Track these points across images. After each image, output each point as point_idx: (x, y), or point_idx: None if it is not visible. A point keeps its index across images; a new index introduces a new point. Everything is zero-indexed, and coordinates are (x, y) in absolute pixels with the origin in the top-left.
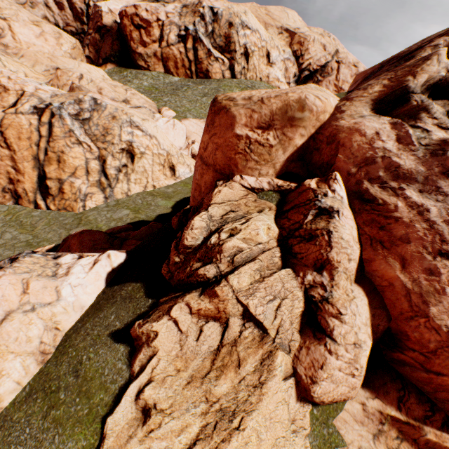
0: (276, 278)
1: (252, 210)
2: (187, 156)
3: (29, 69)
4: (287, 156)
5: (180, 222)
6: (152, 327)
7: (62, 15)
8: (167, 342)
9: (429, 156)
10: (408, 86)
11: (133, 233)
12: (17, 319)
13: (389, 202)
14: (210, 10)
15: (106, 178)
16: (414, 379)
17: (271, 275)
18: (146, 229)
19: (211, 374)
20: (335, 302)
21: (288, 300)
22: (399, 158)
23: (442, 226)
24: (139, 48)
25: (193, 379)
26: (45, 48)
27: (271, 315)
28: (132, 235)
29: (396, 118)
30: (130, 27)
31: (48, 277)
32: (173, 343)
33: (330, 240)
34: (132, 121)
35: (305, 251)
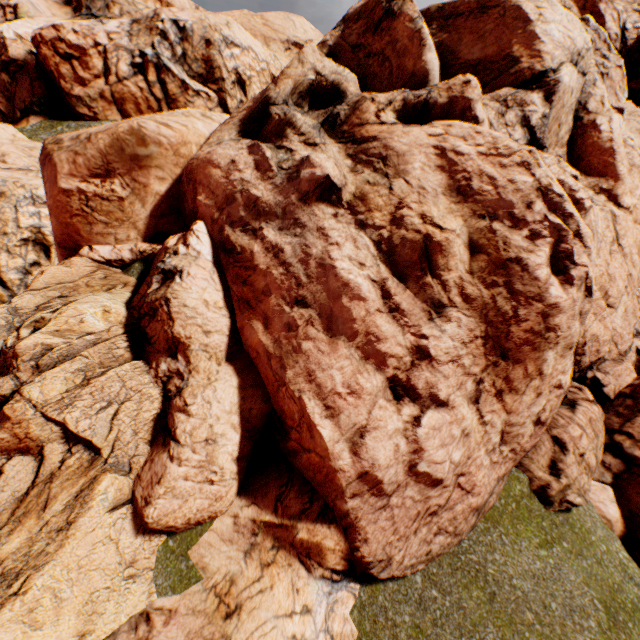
0: (112, 376)
1: (97, 290)
2: None
3: None
4: (150, 210)
5: None
6: None
7: None
8: None
9: (287, 181)
10: (270, 97)
11: None
12: None
13: (247, 248)
14: (173, 24)
15: (4, 287)
16: (302, 468)
17: (105, 374)
18: None
19: (5, 529)
20: (185, 392)
21: (132, 403)
22: (258, 190)
23: (298, 267)
24: (76, 89)
25: None
26: None
27: (104, 428)
28: None
29: (267, 140)
30: (55, 58)
31: None
32: None
33: (170, 311)
34: (35, 195)
35: (156, 332)
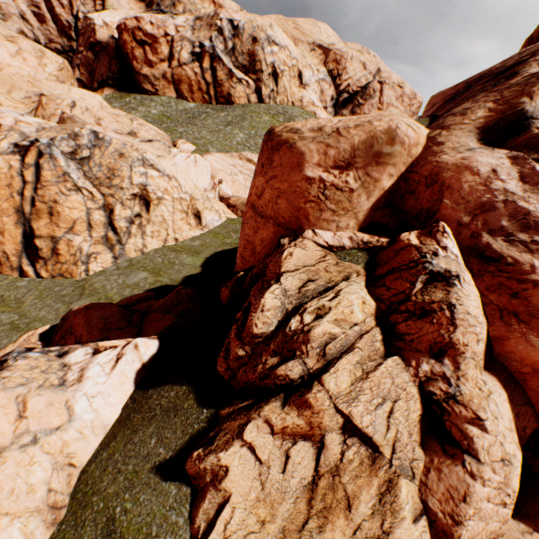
0: (383, 372)
1: (335, 276)
2: (214, 200)
3: (4, 95)
4: (372, 203)
5: (233, 294)
6: (219, 459)
7: (43, 29)
8: (242, 479)
9: None
10: (525, 110)
11: (156, 304)
12: (12, 460)
13: (521, 261)
14: (229, 23)
15: (114, 232)
16: None
17: (376, 368)
18: (173, 297)
19: (310, 523)
20: (468, 402)
21: (402, 402)
22: (527, 203)
23: None
24: (144, 69)
25: (286, 534)
26: (23, 69)
27: (381, 425)
28: (156, 306)
29: (510, 151)
30: (132, 43)
31: (54, 388)
32: (251, 480)
33: (452, 316)
34: (145, 158)
35: (416, 331)
